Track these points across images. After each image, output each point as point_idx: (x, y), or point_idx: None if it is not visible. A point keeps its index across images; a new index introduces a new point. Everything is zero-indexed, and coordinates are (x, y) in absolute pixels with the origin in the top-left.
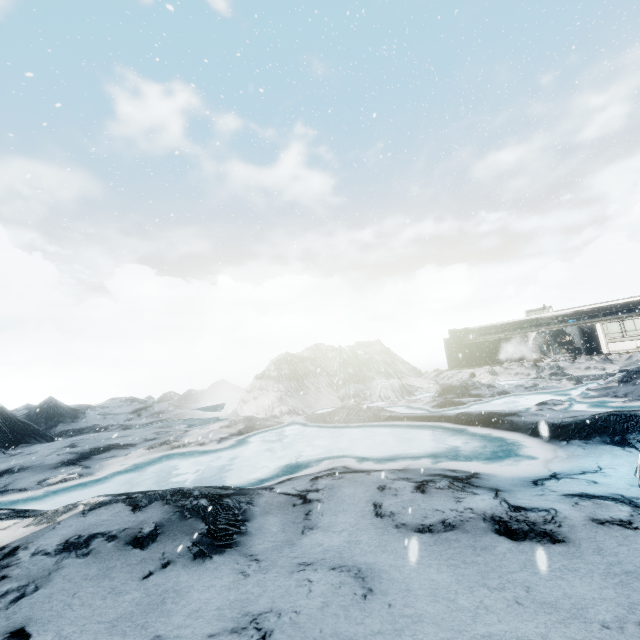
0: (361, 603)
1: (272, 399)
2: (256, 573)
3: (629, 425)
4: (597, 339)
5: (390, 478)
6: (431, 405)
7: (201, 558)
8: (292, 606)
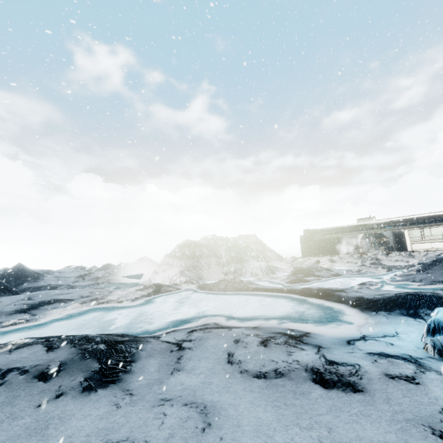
0: (199, 436)
1: (175, 272)
2: (126, 405)
3: (420, 302)
4: (404, 241)
5: (245, 334)
6: (286, 281)
7: (88, 391)
8: (145, 436)
